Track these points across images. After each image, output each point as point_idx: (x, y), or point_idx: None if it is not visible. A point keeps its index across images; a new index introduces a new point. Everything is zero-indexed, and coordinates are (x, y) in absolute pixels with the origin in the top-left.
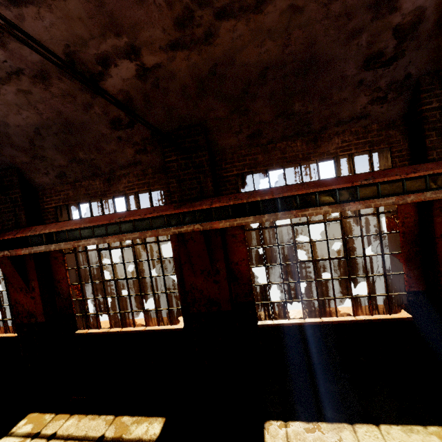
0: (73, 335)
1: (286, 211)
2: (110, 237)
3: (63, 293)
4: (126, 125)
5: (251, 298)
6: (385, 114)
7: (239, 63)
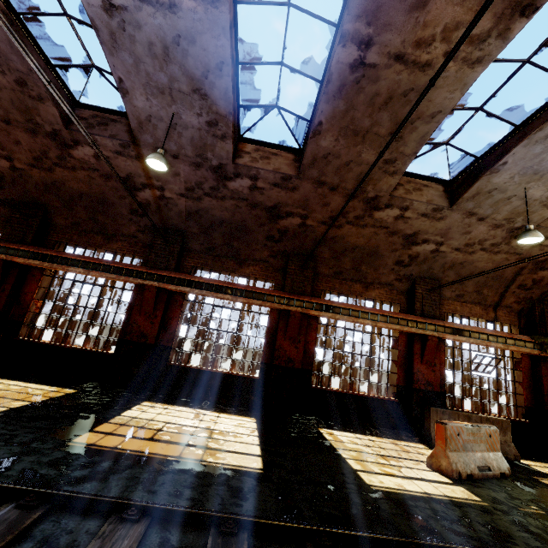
0: None
1: (60, 264)
2: None
3: None
4: None
5: (22, 319)
6: (145, 239)
7: (68, 186)
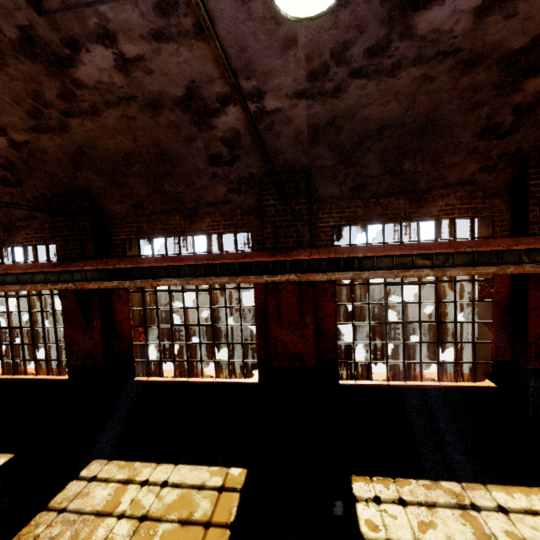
0: None
1: (144, 280)
2: None
3: None
4: (14, 183)
5: (131, 355)
6: (244, 202)
7: (102, 148)
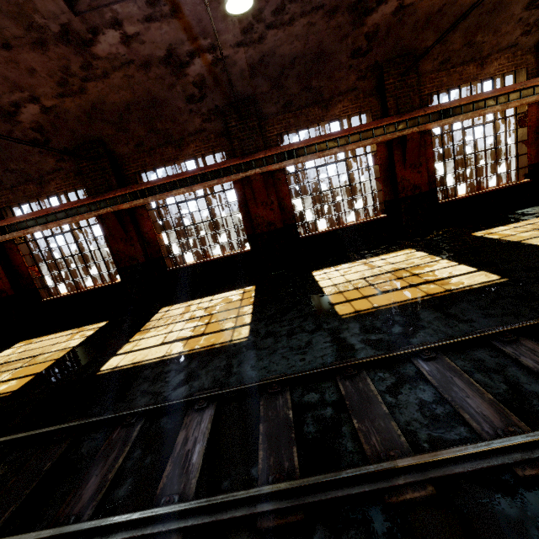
0: (40, 303)
1: (161, 194)
2: (51, 223)
3: (24, 274)
4: (43, 143)
5: (161, 254)
6: (215, 128)
7: (110, 103)
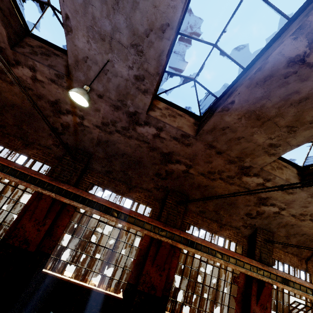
0: None
1: None
2: None
3: None
4: None
5: None
6: (58, 152)
7: (4, 96)
